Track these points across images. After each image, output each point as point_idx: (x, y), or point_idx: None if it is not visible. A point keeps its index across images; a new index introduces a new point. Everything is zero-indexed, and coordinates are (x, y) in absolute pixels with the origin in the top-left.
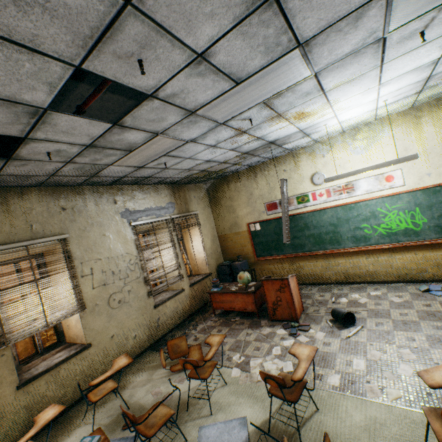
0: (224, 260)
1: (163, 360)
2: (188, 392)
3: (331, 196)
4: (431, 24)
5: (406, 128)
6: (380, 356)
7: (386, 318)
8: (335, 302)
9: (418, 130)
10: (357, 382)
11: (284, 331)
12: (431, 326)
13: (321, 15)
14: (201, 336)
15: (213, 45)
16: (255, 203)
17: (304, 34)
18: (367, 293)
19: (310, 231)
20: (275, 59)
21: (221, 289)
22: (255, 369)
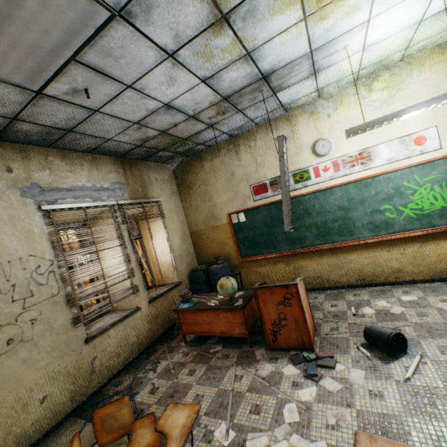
0: (199, 264)
1: None
2: None
3: (340, 170)
4: None
5: (443, 69)
6: None
7: None
8: (357, 314)
9: None
10: None
11: (295, 370)
12: None
13: None
14: (162, 384)
15: None
16: (238, 186)
17: None
18: (396, 298)
19: (312, 219)
20: None
21: (194, 305)
22: None
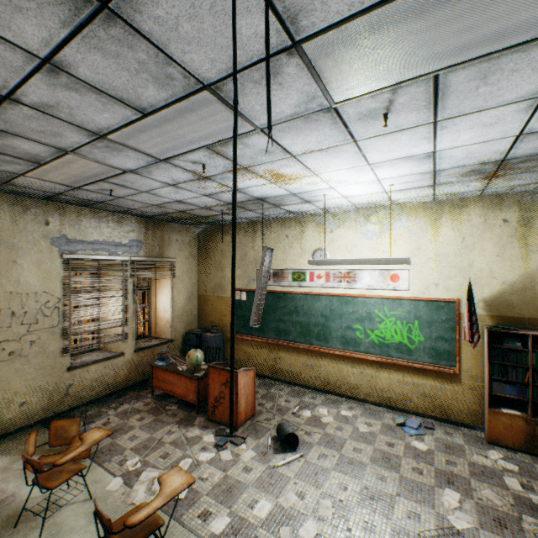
0: (199, 327)
1: (31, 445)
2: (26, 502)
3: (330, 281)
4: (393, 107)
5: (424, 224)
6: (294, 503)
7: (335, 450)
8: (296, 413)
9: (436, 229)
10: (243, 534)
11: (212, 439)
12: (377, 474)
13: (210, 54)
14: (115, 421)
15: (57, 51)
16: (248, 266)
17: (201, 73)
18: (338, 410)
19: (299, 317)
20: (181, 95)
21: (167, 365)
22: (141, 484)
